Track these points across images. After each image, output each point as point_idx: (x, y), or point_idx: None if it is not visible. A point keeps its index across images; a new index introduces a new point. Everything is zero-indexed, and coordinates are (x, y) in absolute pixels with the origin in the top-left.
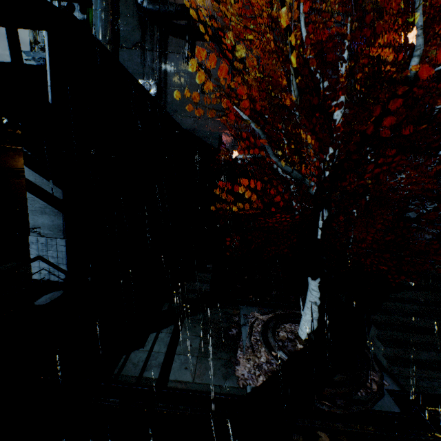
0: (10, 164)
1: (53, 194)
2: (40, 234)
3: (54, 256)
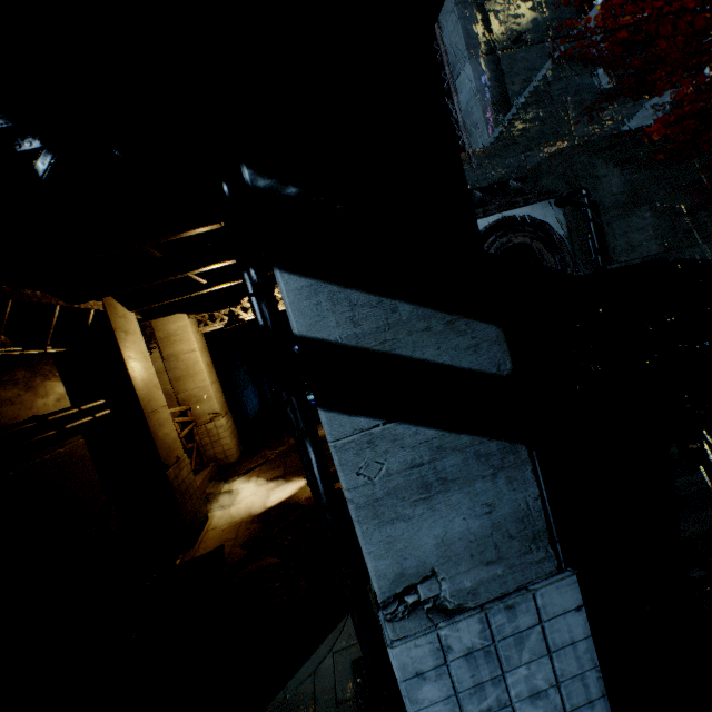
0: (27, 408)
1: (459, 367)
2: (441, 608)
3: (539, 687)
